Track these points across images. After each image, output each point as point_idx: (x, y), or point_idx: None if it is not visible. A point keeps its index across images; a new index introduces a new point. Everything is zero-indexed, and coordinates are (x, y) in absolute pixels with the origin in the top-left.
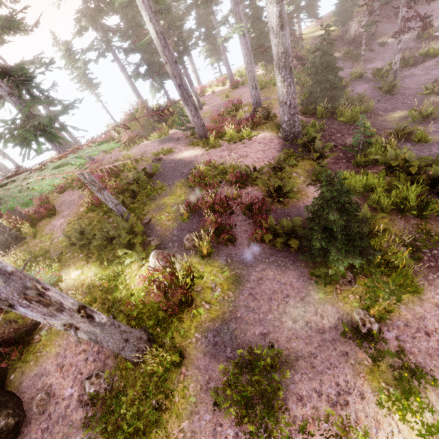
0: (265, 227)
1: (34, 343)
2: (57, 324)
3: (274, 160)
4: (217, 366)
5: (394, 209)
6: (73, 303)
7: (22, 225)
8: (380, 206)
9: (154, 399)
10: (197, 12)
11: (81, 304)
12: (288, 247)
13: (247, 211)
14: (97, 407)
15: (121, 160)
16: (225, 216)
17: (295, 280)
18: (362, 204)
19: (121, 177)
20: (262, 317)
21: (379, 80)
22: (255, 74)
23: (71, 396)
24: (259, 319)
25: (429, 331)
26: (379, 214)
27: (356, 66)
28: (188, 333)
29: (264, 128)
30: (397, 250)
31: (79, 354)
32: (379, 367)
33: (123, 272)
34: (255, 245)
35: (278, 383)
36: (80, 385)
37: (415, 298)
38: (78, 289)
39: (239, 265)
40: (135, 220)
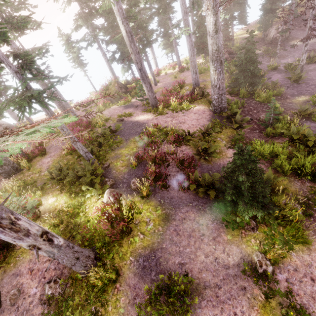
0: (191, 179)
1: (16, 249)
2: (24, 245)
3: (204, 127)
4: (143, 286)
5: (293, 173)
6: (38, 230)
7: (21, 160)
8: (282, 170)
9: (93, 306)
10: (159, 17)
11: (45, 231)
12: (208, 195)
13: (180, 164)
14: (52, 306)
15: (95, 118)
16: (163, 167)
17: (211, 223)
18: (268, 167)
19: (93, 131)
20: (182, 249)
21: (289, 72)
22: (196, 63)
23: (35, 294)
24: (179, 251)
25: (314, 277)
26: (280, 177)
27: (272, 61)
28: (125, 256)
29: (199, 102)
30: (292, 208)
31: (45, 262)
32: (270, 303)
33: (85, 203)
34: (183, 192)
35: (188, 306)
36: (42, 287)
37: (304, 247)
38: (52, 212)
39: (169, 206)
40: (97, 165)
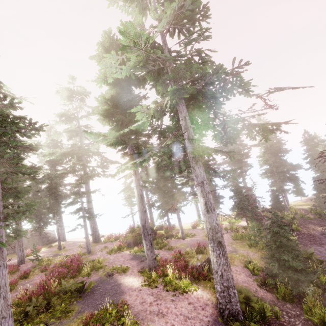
0: None
1: None
2: None
3: None
4: None
5: None
6: None
7: None
8: None
9: None
10: None
11: None
12: None
13: None
14: None
15: (93, 261)
16: None
17: None
18: None
19: (74, 278)
20: None
21: None
22: None
23: None
24: None
25: None
26: None
27: None
28: None
29: (207, 285)
30: None
31: None
32: None
33: None
34: None
35: None
36: None
37: None
38: None
39: None
40: None
